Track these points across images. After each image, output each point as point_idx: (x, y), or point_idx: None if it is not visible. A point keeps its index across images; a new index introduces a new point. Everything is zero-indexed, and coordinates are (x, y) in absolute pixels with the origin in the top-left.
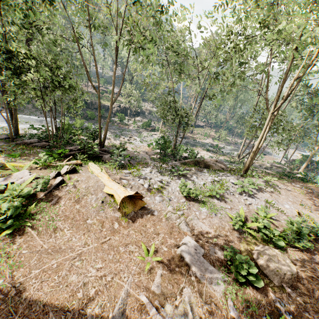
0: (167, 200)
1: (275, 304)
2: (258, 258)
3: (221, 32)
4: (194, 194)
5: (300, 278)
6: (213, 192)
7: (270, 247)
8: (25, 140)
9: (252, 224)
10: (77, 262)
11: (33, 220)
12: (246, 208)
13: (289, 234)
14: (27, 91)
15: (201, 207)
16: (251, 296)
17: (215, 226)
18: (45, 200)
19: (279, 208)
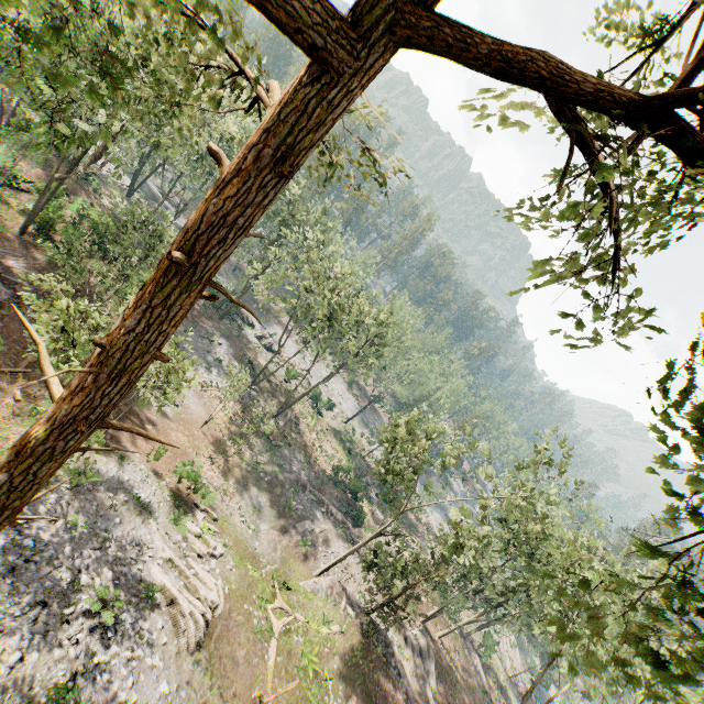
0: None
1: None
2: None
3: None
4: None
5: None
6: None
7: None
8: None
9: None
10: None
11: None
12: None
13: None
14: None
15: None
16: None
17: None
18: None
19: None
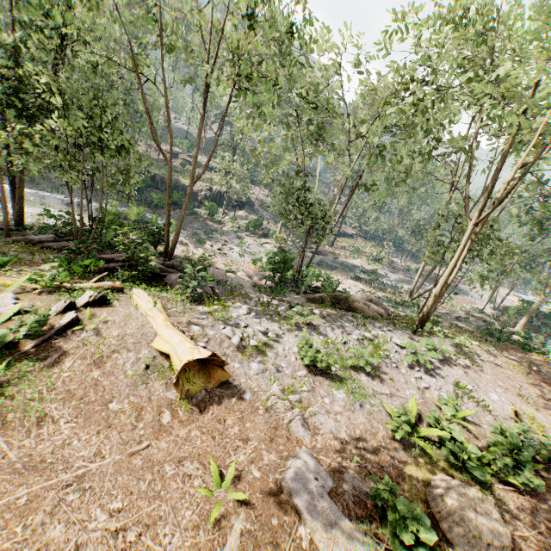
0: (272, 370)
1: None
2: (438, 505)
3: (393, 76)
4: (323, 363)
5: None
6: (360, 361)
7: (461, 483)
8: (30, 235)
9: (429, 430)
10: (71, 496)
11: (1, 396)
12: (420, 396)
13: (498, 456)
14: (37, 150)
15: (335, 388)
16: None
17: (359, 429)
18: (34, 355)
19: (480, 400)
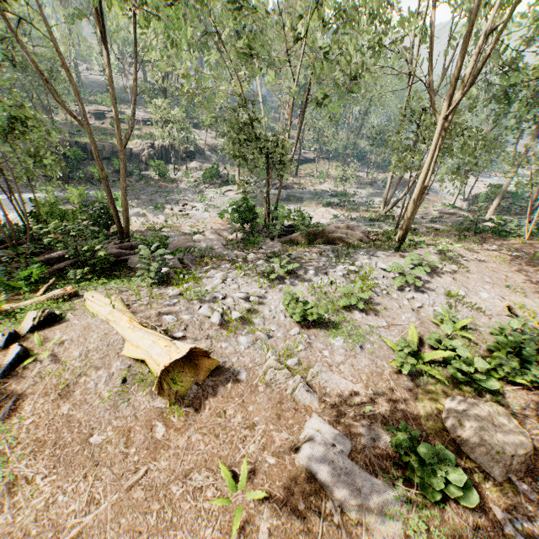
0: (263, 338)
1: (504, 529)
2: (457, 430)
3: None
4: (314, 316)
5: (538, 454)
6: (351, 300)
7: (475, 402)
8: None
9: (433, 353)
10: None
11: None
12: (416, 317)
13: (503, 361)
14: None
15: (332, 337)
16: (457, 524)
17: (364, 373)
18: None
19: (472, 303)
